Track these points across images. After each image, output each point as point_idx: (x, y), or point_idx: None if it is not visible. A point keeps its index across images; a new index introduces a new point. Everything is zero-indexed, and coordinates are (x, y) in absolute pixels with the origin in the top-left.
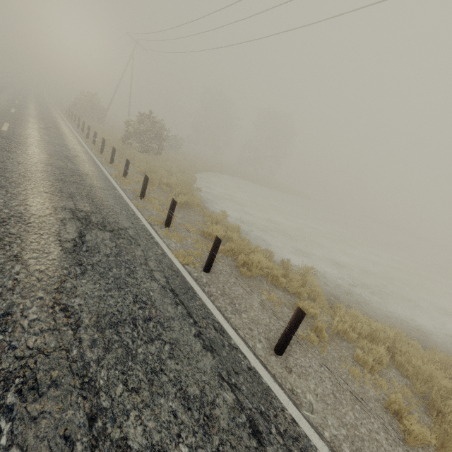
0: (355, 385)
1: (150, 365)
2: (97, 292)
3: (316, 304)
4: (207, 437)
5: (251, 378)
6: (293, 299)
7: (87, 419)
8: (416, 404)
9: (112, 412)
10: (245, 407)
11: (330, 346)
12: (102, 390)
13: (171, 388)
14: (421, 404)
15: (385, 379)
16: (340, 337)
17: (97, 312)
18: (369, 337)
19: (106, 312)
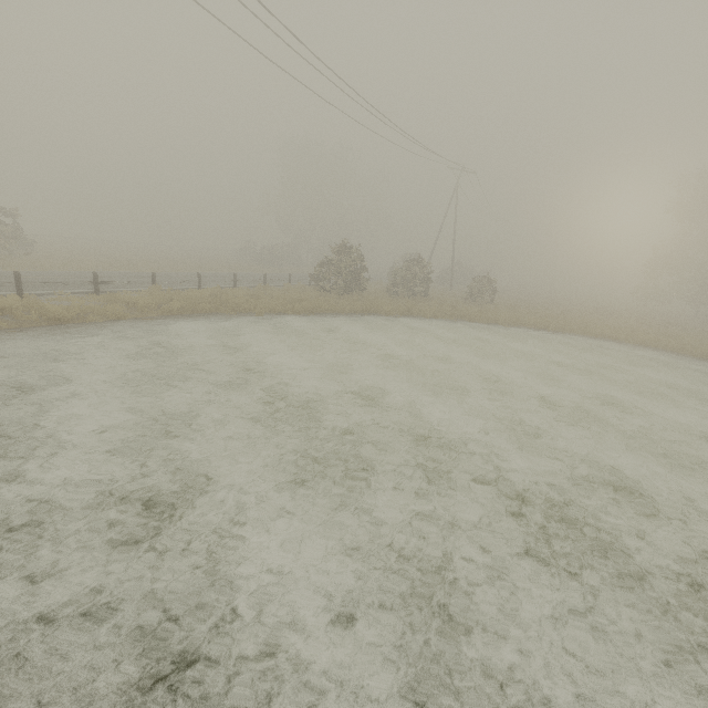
0: None
1: None
2: None
3: None
4: None
5: None
6: None
7: None
8: None
9: None
10: None
11: None
12: None
13: None
14: None
15: None
16: None
17: None
18: None
19: None
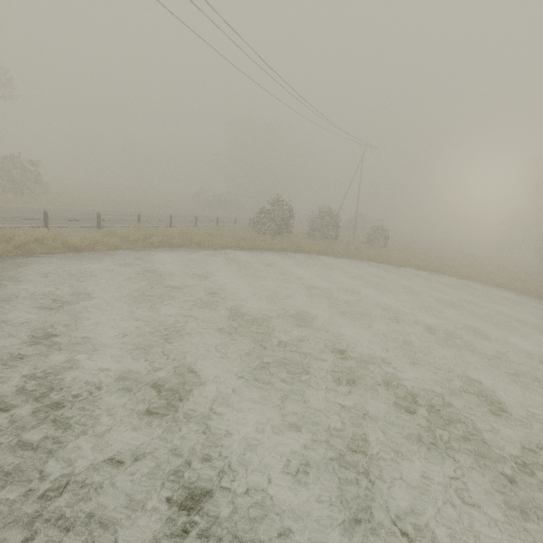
0: None
1: None
2: None
3: None
4: None
5: None
6: None
7: None
8: None
9: None
10: None
11: None
12: None
13: None
14: None
15: None
16: None
17: None
18: None
19: None
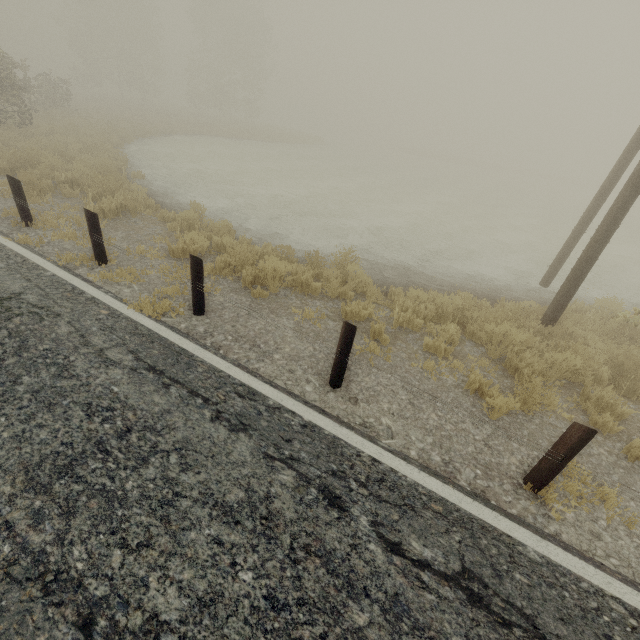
0: (432, 381)
1: (155, 498)
2: (7, 432)
3: (367, 301)
4: (273, 543)
5: (310, 438)
6: (337, 304)
7: (77, 630)
8: (494, 371)
9: (118, 596)
10: (312, 478)
11: (395, 347)
12: (86, 577)
13: (200, 511)
14: (499, 368)
15: (460, 358)
16: (404, 331)
17: (21, 465)
18: (435, 317)
19: (40, 457)
